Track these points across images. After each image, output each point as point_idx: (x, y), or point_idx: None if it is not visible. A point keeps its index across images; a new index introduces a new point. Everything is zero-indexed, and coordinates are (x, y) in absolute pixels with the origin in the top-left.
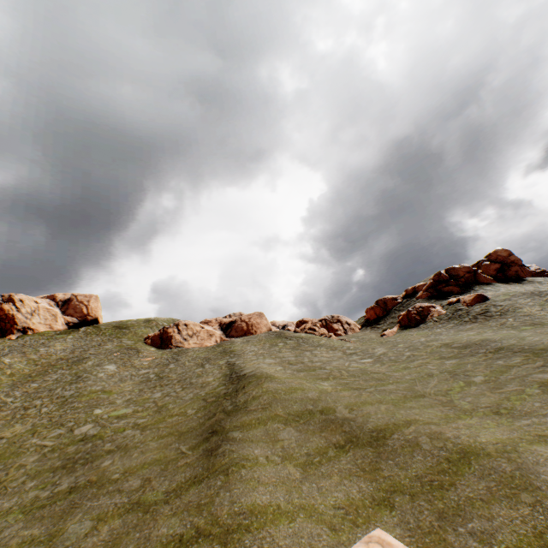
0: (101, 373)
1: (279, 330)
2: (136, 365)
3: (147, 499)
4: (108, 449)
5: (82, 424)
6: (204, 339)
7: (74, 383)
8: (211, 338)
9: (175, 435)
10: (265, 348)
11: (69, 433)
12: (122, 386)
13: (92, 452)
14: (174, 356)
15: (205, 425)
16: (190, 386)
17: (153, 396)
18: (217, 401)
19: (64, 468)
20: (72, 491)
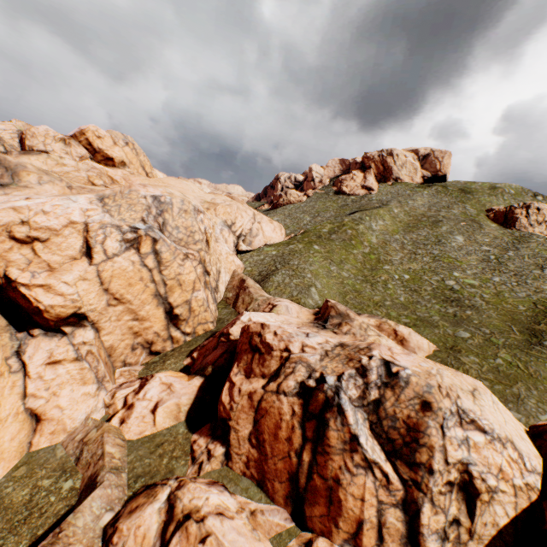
0: (453, 242)
1: None
2: (477, 241)
3: (493, 341)
4: (466, 304)
5: (447, 279)
6: None
7: (436, 244)
8: None
9: (507, 318)
10: None
11: (442, 282)
12: (468, 260)
13: (458, 301)
14: (513, 244)
15: (529, 324)
16: (524, 285)
17: (492, 279)
18: (545, 312)
19: (446, 303)
20: (454, 316)
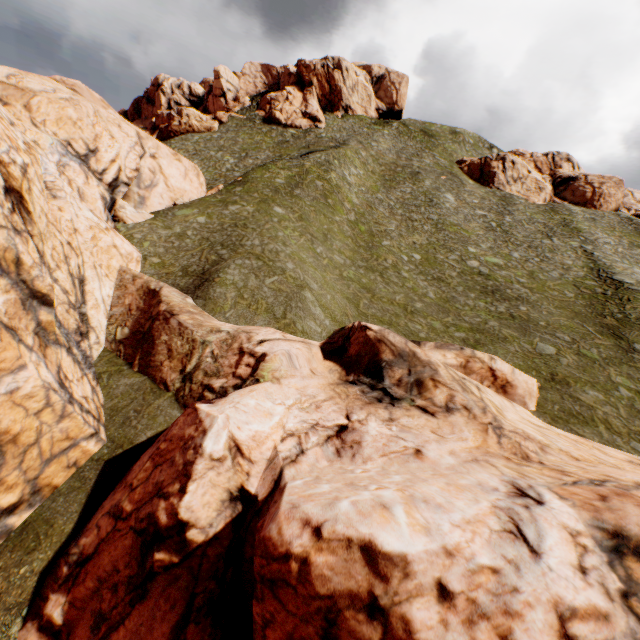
0: (446, 203)
1: (637, 219)
2: (468, 202)
3: (586, 354)
4: (511, 295)
5: (467, 258)
6: (529, 191)
7: (430, 206)
8: (539, 193)
9: (568, 312)
10: (623, 244)
11: (463, 263)
12: (472, 228)
13: (499, 291)
14: (502, 205)
15: (598, 319)
16: (548, 261)
17: (511, 254)
18: (597, 298)
19: (487, 295)
20: (512, 317)
